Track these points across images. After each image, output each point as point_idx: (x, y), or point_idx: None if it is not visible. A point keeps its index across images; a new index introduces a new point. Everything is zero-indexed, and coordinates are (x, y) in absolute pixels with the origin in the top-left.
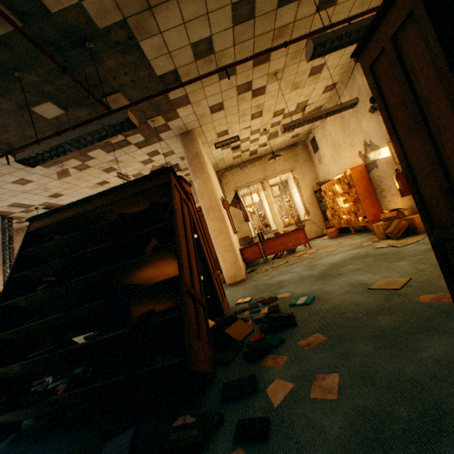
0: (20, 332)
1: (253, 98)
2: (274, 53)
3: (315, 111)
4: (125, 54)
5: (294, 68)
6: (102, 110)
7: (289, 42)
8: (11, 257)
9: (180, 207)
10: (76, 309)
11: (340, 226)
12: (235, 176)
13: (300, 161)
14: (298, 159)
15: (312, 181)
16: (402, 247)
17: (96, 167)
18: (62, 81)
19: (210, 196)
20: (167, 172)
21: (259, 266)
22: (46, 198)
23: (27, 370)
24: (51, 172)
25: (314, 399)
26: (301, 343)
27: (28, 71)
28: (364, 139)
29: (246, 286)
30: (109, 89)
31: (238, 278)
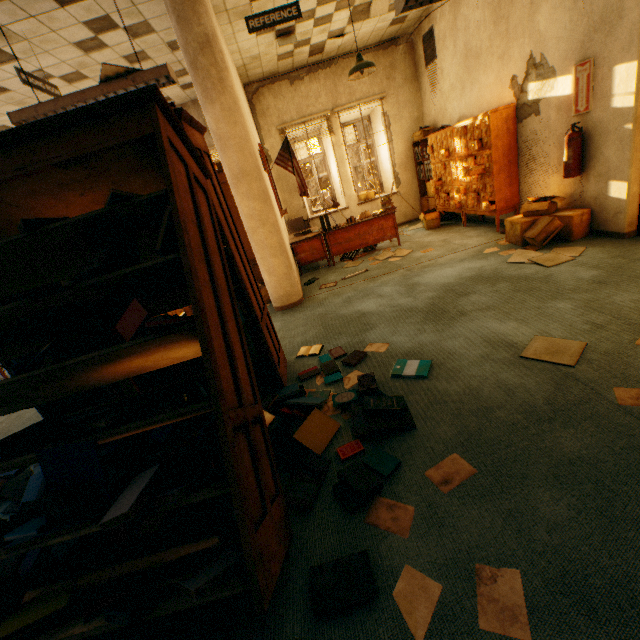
0: None
1: None
2: None
3: None
4: None
5: None
6: None
7: None
8: None
9: (191, 205)
10: None
11: (445, 210)
12: (281, 100)
13: (398, 79)
14: (395, 76)
15: (412, 124)
16: (553, 269)
17: None
18: None
19: (240, 147)
20: (143, 102)
21: (321, 272)
22: None
23: None
24: None
25: (489, 634)
26: (432, 476)
27: None
28: (533, 50)
29: (307, 317)
30: None
31: (293, 299)
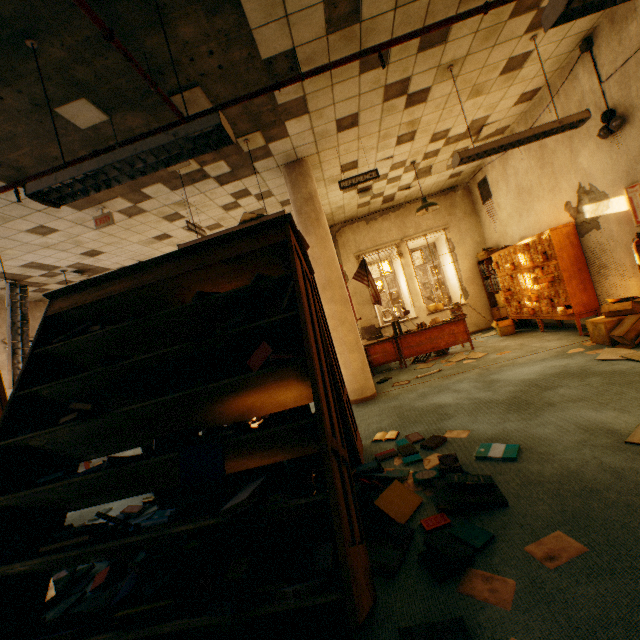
0: (30, 497)
1: (406, 108)
2: (457, 27)
3: (494, 136)
4: (212, 16)
5: (482, 57)
6: (168, 117)
7: (493, 3)
8: (25, 346)
9: (303, 286)
10: (128, 467)
11: (518, 318)
12: (358, 235)
13: (458, 214)
14: (455, 212)
15: (475, 247)
16: None
17: (153, 212)
18: (106, 61)
19: (328, 264)
20: (281, 223)
21: (393, 373)
22: (78, 256)
23: (40, 566)
24: (85, 216)
25: None
26: (532, 551)
27: (49, 39)
28: (581, 182)
29: (381, 409)
30: (182, 81)
31: (366, 393)
